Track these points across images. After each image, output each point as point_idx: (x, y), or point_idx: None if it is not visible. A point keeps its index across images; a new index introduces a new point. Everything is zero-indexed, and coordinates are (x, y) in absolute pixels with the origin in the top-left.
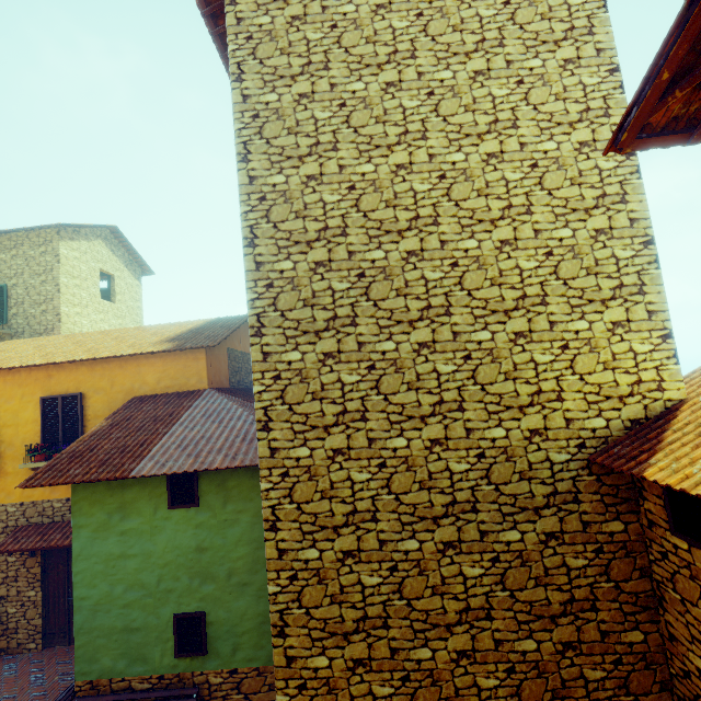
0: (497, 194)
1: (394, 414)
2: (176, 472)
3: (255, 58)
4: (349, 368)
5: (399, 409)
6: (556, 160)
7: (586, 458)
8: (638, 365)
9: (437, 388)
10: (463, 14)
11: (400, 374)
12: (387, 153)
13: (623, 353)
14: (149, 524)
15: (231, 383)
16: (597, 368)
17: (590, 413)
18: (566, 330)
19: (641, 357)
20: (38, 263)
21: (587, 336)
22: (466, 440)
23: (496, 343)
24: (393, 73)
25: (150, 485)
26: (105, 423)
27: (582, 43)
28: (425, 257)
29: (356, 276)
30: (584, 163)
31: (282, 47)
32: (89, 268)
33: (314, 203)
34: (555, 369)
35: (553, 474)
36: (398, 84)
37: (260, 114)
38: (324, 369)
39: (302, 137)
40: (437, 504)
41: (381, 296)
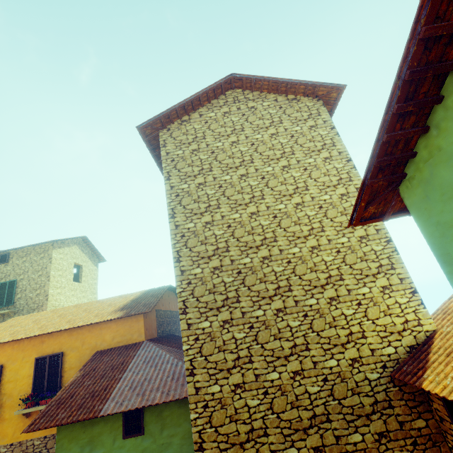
0: (305, 223)
1: (268, 356)
2: (130, 409)
3: (176, 169)
4: (238, 329)
5: (271, 352)
6: (331, 203)
7: (389, 375)
8: (403, 311)
9: (291, 336)
10: (273, 142)
11: (268, 329)
12: (245, 207)
13: (393, 304)
14: (109, 452)
15: (158, 334)
16: (380, 315)
17: (384, 344)
18: (357, 293)
19: (403, 306)
20: (38, 264)
21: (370, 296)
22: (314, 370)
23: (320, 305)
24: (243, 170)
25: (111, 421)
26: (79, 374)
27: (331, 150)
28: (272, 259)
29: (236, 273)
30: (345, 204)
31: (188, 163)
32: (68, 263)
33: (210, 235)
34: (357, 318)
35: (372, 388)
36: (246, 175)
37: (179, 194)
38: (224, 331)
39: (201, 203)
40: (304, 418)
41: (252, 283)
